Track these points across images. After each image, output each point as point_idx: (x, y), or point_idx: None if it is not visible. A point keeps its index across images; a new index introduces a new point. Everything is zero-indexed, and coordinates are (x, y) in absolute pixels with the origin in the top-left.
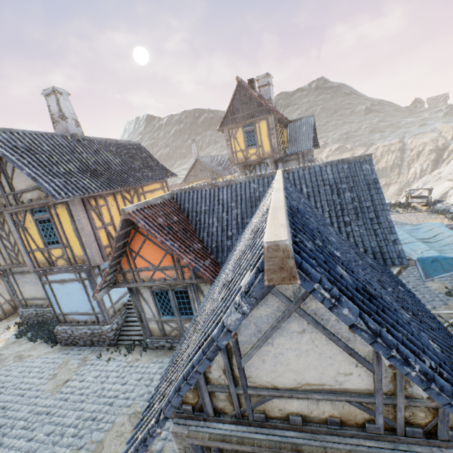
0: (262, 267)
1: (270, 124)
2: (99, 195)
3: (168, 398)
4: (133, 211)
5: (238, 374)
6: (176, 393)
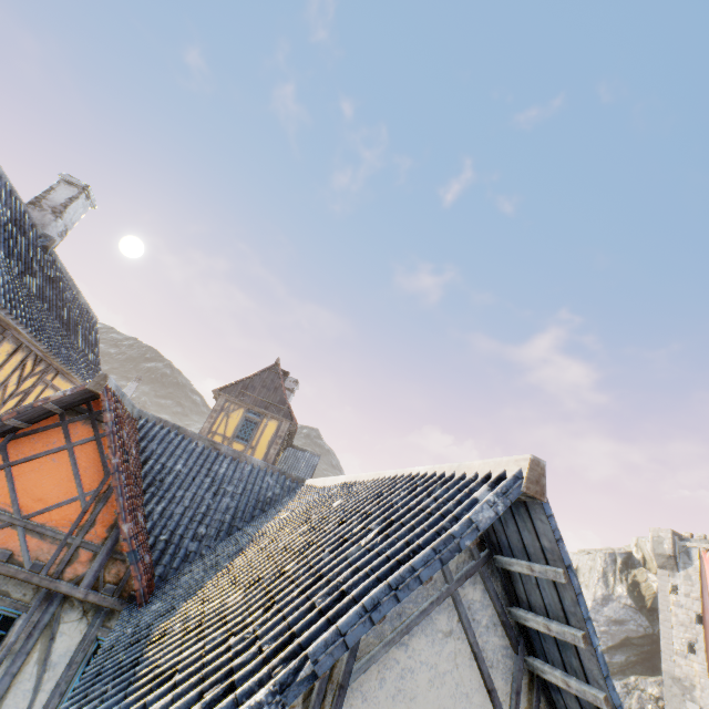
0: (522, 476)
1: (281, 430)
2: (6, 327)
3: (338, 628)
4: (110, 390)
5: (335, 702)
6: (366, 614)
